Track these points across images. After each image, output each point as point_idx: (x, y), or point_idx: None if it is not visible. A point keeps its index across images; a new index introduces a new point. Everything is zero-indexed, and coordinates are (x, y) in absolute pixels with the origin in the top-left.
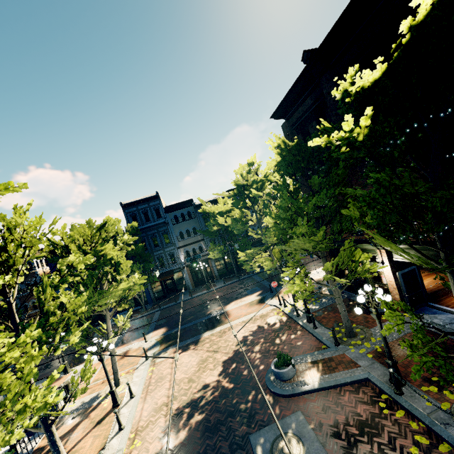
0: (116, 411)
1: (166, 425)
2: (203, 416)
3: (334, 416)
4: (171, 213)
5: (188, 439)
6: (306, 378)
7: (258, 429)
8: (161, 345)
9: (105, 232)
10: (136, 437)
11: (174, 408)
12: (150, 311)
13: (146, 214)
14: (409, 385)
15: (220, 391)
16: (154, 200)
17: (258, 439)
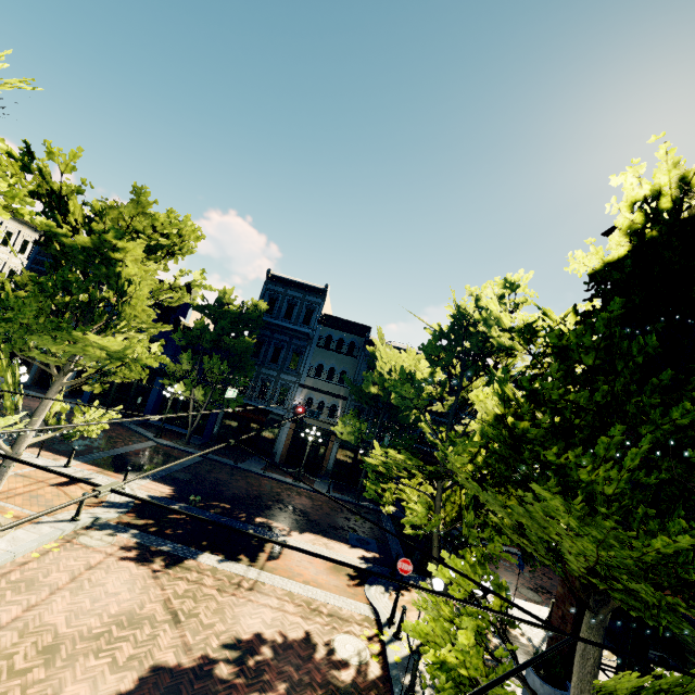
0: None
1: None
2: None
3: None
4: (326, 329)
5: None
6: None
7: None
8: (129, 513)
9: (164, 238)
10: None
11: None
12: (190, 448)
13: (291, 307)
14: None
15: None
16: (316, 294)
17: None
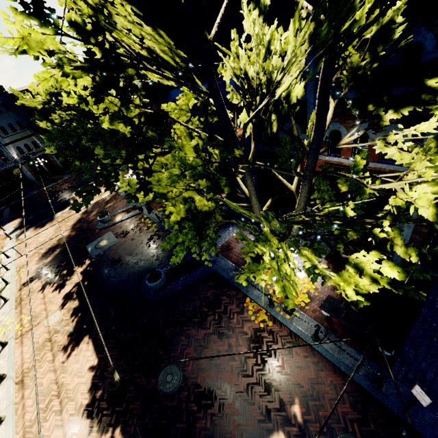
0: (0, 262)
1: (39, 259)
2: (61, 249)
3: (124, 228)
4: None
5: (54, 258)
6: (116, 219)
7: (90, 243)
8: (21, 229)
9: None
10: (21, 269)
11: (42, 252)
12: None
13: None
14: (155, 210)
15: (70, 237)
16: None
17: (90, 246)
